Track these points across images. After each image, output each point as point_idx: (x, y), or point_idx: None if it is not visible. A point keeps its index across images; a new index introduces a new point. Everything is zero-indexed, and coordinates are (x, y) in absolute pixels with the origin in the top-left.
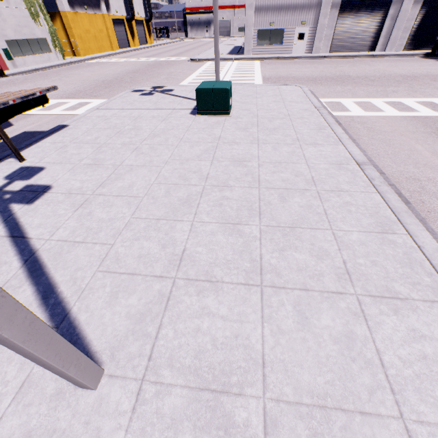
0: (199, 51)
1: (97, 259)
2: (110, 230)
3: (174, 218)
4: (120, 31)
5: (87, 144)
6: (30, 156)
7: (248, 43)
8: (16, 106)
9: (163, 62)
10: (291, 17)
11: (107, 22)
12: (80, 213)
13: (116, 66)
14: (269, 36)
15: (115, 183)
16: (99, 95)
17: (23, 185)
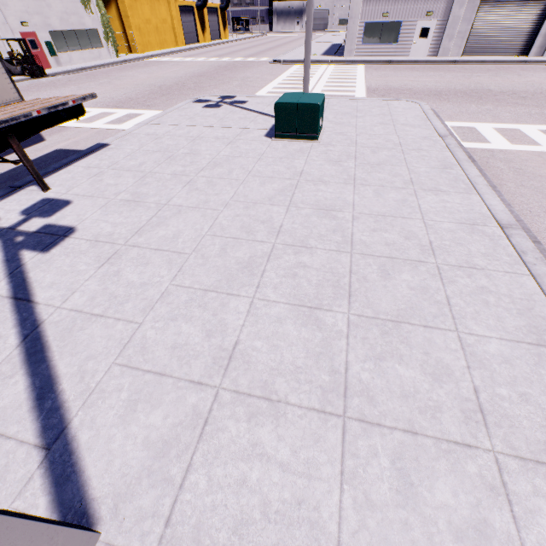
0: (285, 50)
1: (117, 344)
2: (140, 301)
3: (228, 291)
4: (188, 21)
5: (129, 172)
6: (56, 184)
7: (350, 40)
8: (42, 118)
9: (238, 63)
10: (413, 5)
11: (172, 10)
12: (105, 272)
13: (179, 66)
14: (381, 32)
15: (156, 231)
16: (153, 105)
17: (41, 225)
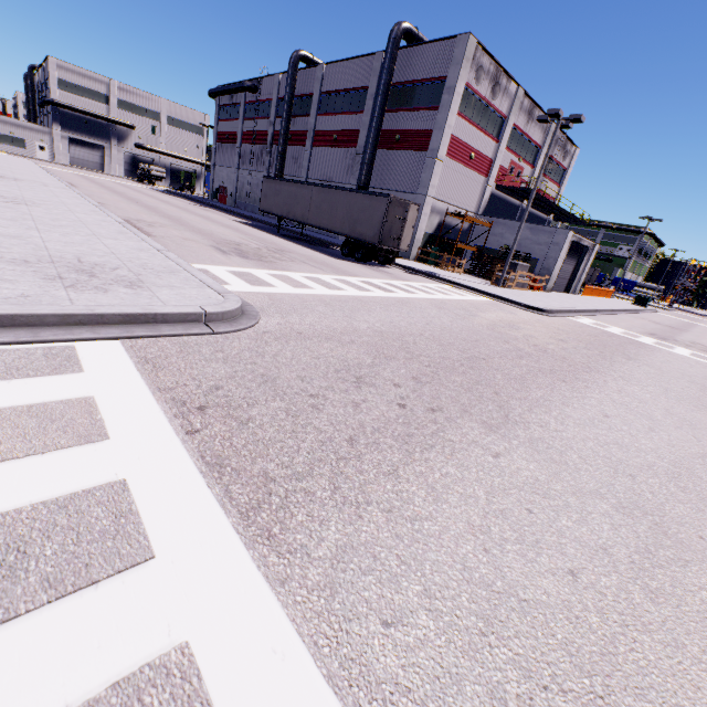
0: None
1: None
2: None
3: None
4: None
5: None
6: None
7: None
8: None
9: None
10: (31, 134)
11: None
12: None
13: None
14: (13, 141)
15: None
16: None
17: None
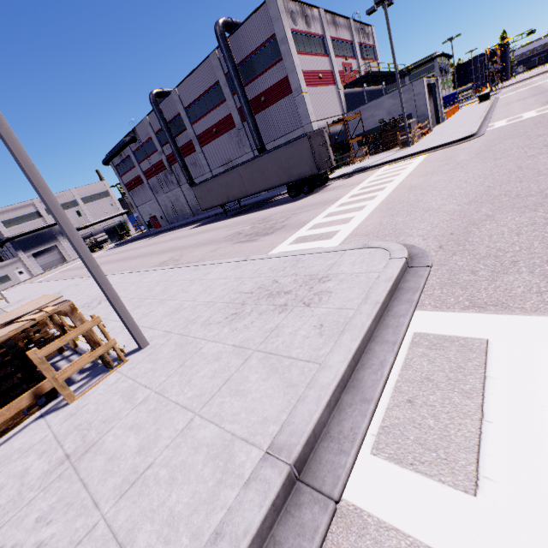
0: None
1: None
2: None
3: None
4: None
5: None
6: None
7: None
8: None
9: None
10: (8, 269)
11: None
12: None
13: None
14: (1, 280)
15: None
16: None
17: None
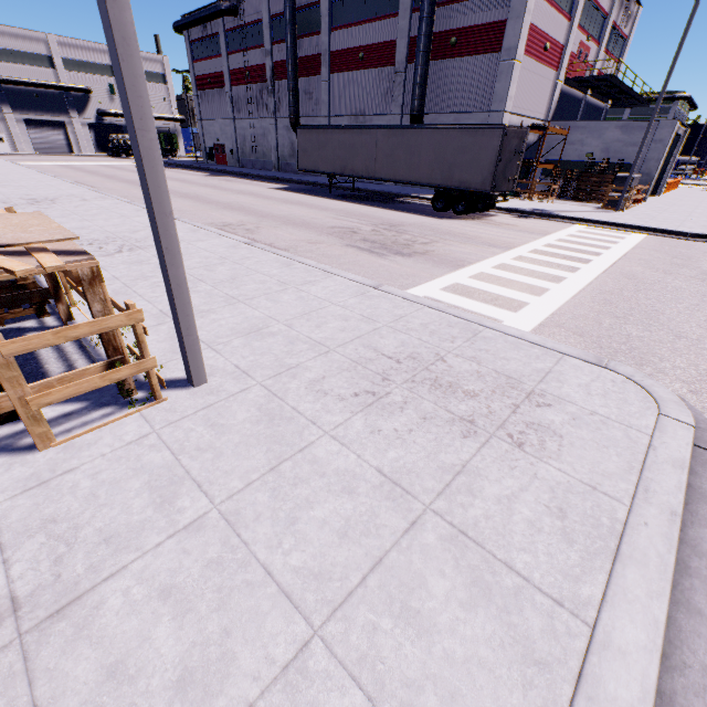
0: None
1: None
2: None
3: None
4: None
5: None
6: None
7: None
8: None
9: None
10: None
11: None
12: None
13: None
14: None
15: None
16: None
17: None
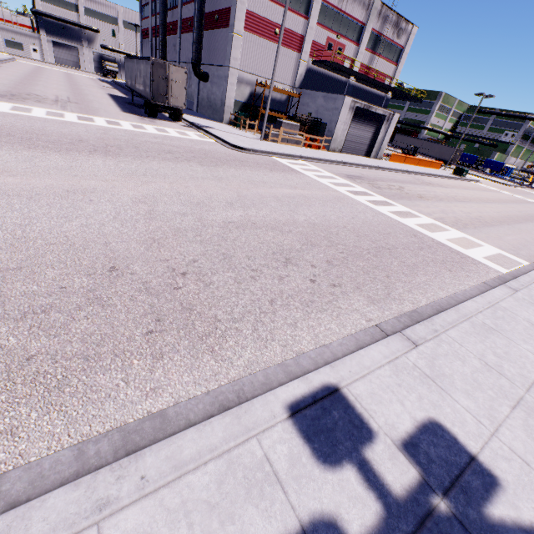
0: None
1: None
2: None
3: None
4: None
5: None
6: None
7: None
8: None
9: None
10: (26, 39)
11: None
12: None
13: None
14: (14, 45)
15: None
16: None
17: None
